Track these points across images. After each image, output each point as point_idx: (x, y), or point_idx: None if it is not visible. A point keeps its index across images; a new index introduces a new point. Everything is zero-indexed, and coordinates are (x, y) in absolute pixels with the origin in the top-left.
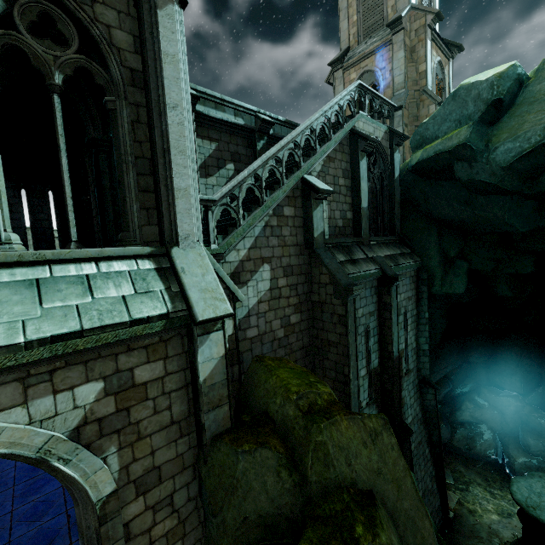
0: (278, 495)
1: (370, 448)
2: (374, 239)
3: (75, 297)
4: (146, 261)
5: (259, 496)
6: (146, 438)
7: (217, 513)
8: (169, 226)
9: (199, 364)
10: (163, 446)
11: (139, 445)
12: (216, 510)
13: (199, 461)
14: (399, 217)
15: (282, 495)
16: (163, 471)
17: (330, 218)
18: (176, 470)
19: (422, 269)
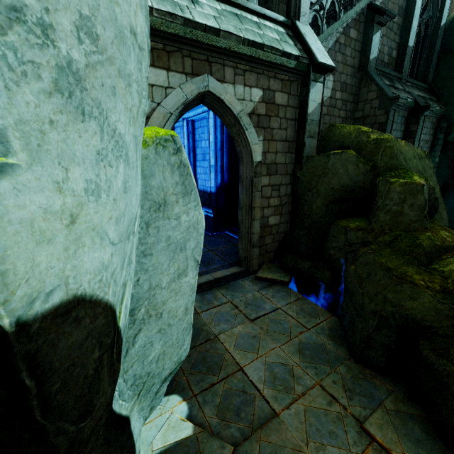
0: (355, 175)
1: (418, 161)
2: (410, 80)
3: (255, 28)
4: (280, 27)
5: (342, 176)
6: (274, 141)
7: (312, 189)
8: (294, 5)
9: (309, 101)
10: (280, 152)
11: (271, 144)
12: (311, 188)
13: (297, 170)
14: (434, 68)
15: (358, 175)
16: (278, 168)
17: (380, 51)
18: (283, 172)
19: (444, 118)
